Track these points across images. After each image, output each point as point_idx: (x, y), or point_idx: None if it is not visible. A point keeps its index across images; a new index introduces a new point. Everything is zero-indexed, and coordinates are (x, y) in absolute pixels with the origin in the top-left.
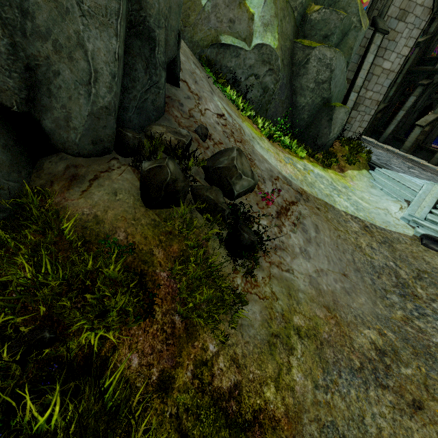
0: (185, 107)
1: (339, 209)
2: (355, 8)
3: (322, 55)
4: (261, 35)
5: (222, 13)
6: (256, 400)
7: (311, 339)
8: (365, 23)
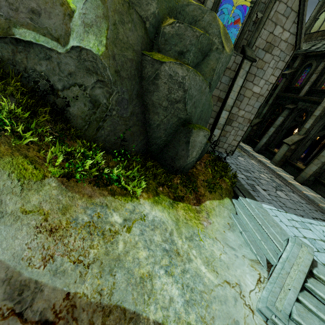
0: None
1: (150, 317)
2: (216, 29)
3: (173, 71)
4: (79, 36)
5: None
6: None
7: None
8: (229, 47)
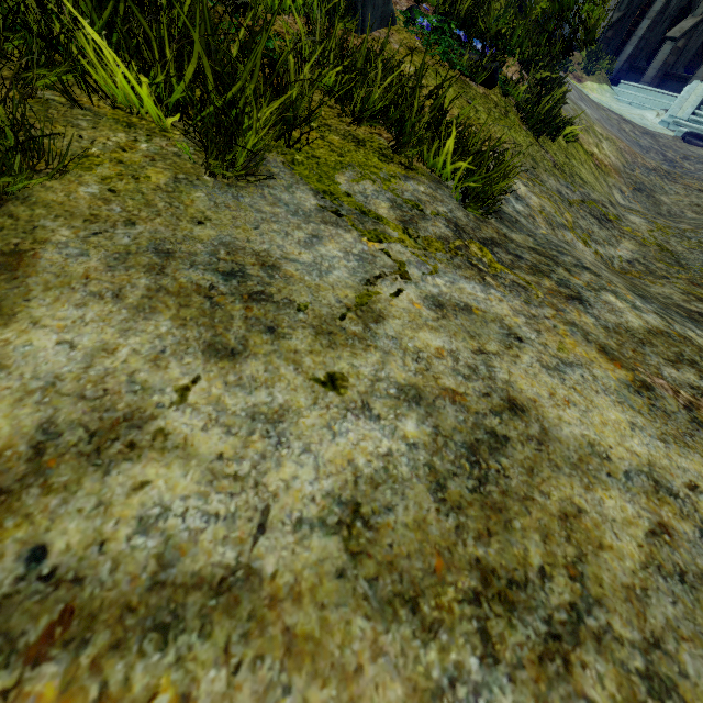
0: None
1: (594, 100)
2: None
3: None
4: None
5: None
6: (589, 149)
7: (612, 144)
8: None
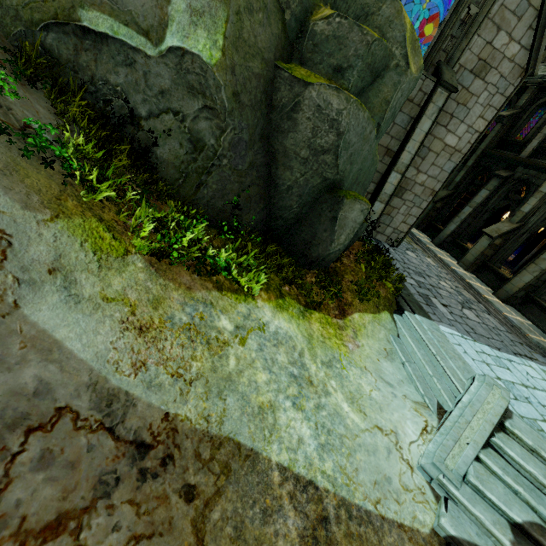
0: None
1: (273, 459)
2: (400, 32)
3: (323, 100)
4: (182, 31)
5: None
6: None
7: None
8: (417, 64)
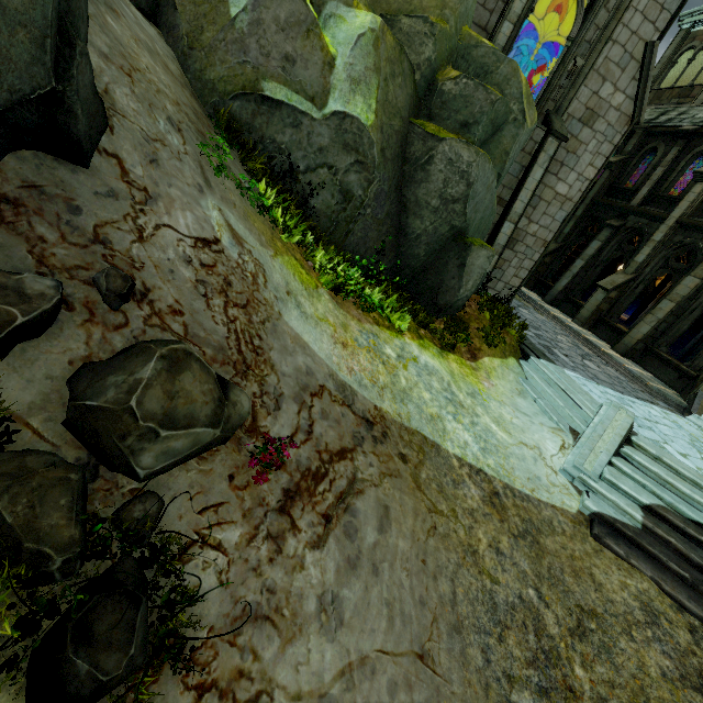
0: (85, 215)
1: (450, 451)
2: (517, 89)
3: (455, 154)
4: (343, 98)
5: (270, 40)
6: None
7: None
8: (531, 117)
